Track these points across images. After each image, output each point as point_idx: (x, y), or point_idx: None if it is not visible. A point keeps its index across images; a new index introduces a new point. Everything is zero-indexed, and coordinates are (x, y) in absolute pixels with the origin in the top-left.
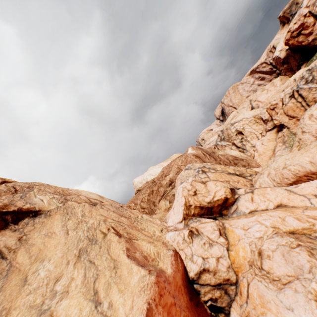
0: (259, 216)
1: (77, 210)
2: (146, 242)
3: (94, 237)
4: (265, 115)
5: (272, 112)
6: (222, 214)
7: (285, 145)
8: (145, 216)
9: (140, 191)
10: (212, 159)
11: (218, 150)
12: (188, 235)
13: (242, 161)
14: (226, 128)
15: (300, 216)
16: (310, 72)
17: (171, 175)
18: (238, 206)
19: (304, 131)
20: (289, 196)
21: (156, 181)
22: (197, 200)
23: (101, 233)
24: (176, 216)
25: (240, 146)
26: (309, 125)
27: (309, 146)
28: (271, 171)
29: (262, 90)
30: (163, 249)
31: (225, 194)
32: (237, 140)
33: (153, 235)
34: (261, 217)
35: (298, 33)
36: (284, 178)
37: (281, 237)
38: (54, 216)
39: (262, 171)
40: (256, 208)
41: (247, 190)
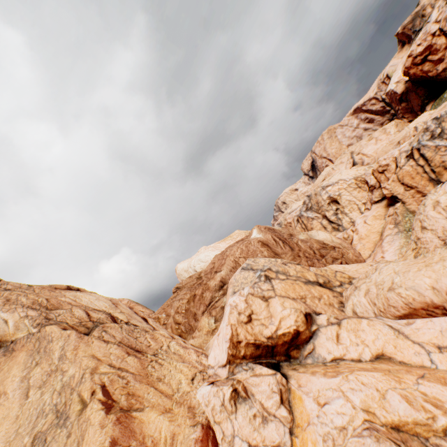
0: (344, 380)
1: (55, 346)
2: (158, 412)
3: (65, 410)
4: (370, 179)
5: (380, 176)
6: (290, 356)
7: (397, 229)
8: (175, 344)
9: (179, 292)
10: (288, 248)
11: (298, 232)
12: (230, 397)
13: (333, 250)
14: (314, 193)
15: (412, 393)
16: (439, 122)
17: (223, 271)
18: (316, 346)
19: (425, 227)
20: (396, 342)
21: (203, 276)
22: (252, 333)
23: (78, 401)
24: (221, 350)
25: (334, 220)
26: (433, 219)
27: (431, 255)
28: (371, 287)
29: (369, 139)
30: (184, 427)
31: (296, 324)
32: (329, 211)
33: (177, 389)
34: (348, 384)
35: (423, 59)
36: (390, 305)
37: (376, 441)
38: (17, 355)
39: (358, 282)
40: (344, 354)
41: (332, 319)
